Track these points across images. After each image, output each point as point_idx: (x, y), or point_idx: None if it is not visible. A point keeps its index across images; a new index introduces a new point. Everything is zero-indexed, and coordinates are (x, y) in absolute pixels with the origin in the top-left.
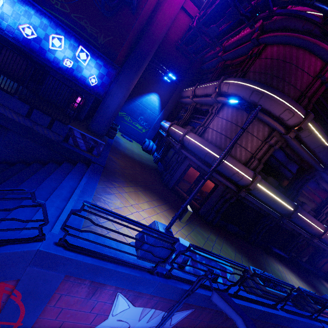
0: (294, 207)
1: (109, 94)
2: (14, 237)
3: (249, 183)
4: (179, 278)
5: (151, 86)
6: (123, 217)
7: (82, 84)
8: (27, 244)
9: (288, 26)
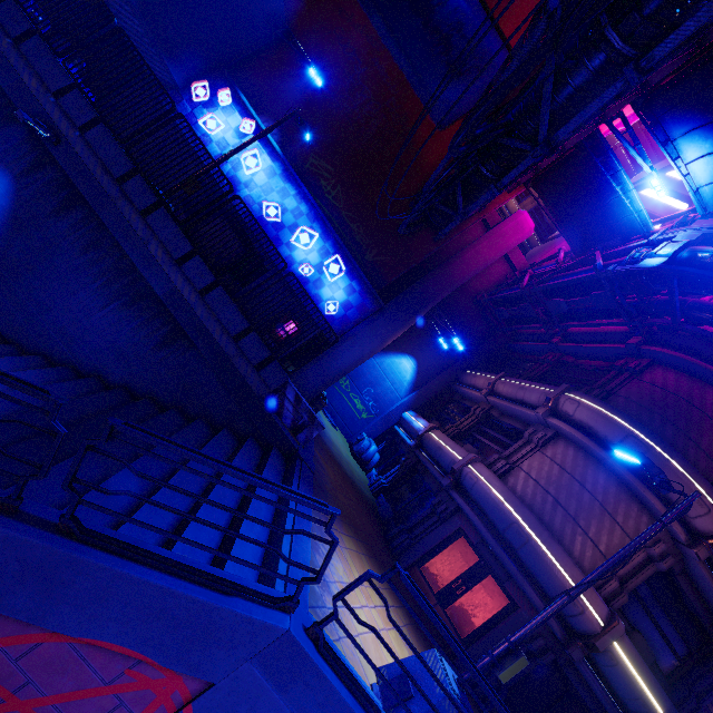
0: None
1: (350, 338)
2: (241, 583)
3: (597, 632)
4: None
5: (409, 344)
6: (443, 624)
7: (311, 306)
8: (267, 610)
9: (700, 351)
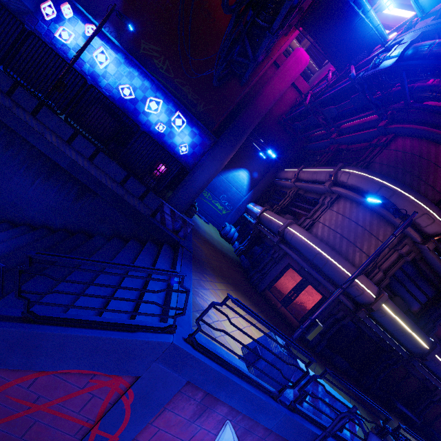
0: (431, 345)
1: (200, 166)
2: (142, 324)
3: (372, 301)
4: (304, 413)
5: (242, 161)
6: (263, 320)
7: (170, 151)
8: (159, 335)
9: (425, 120)
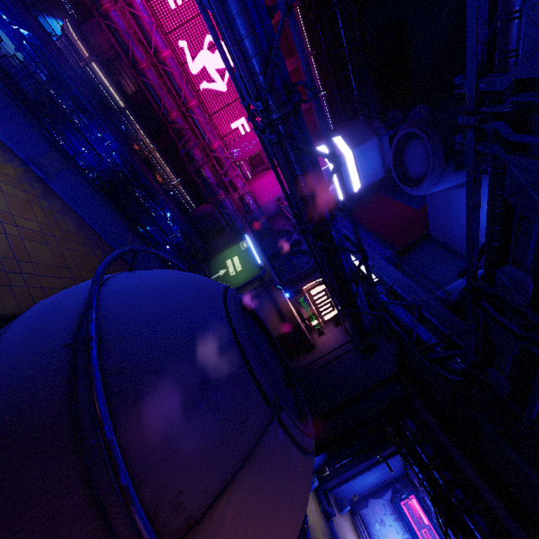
0: None
1: None
2: None
3: None
4: None
5: (60, 13)
6: None
7: None
8: None
9: None
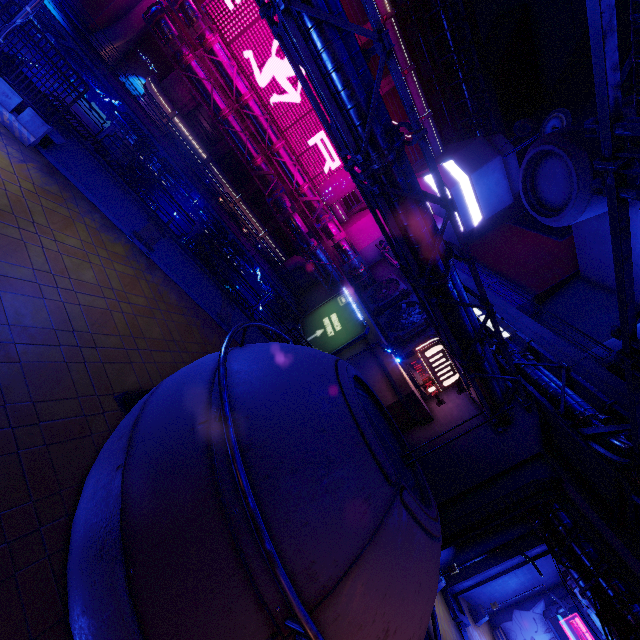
0: None
1: None
2: None
3: None
4: None
5: (141, 70)
6: None
7: None
8: None
9: None
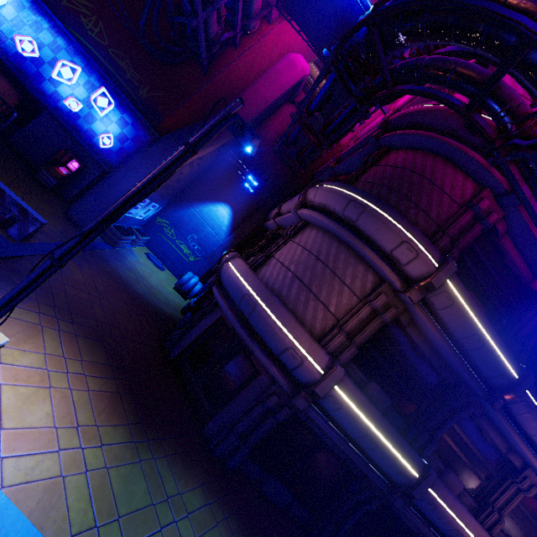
0: (422, 470)
1: (124, 166)
2: None
3: (317, 380)
4: None
5: (223, 193)
6: None
7: (86, 141)
8: None
9: (421, 123)
